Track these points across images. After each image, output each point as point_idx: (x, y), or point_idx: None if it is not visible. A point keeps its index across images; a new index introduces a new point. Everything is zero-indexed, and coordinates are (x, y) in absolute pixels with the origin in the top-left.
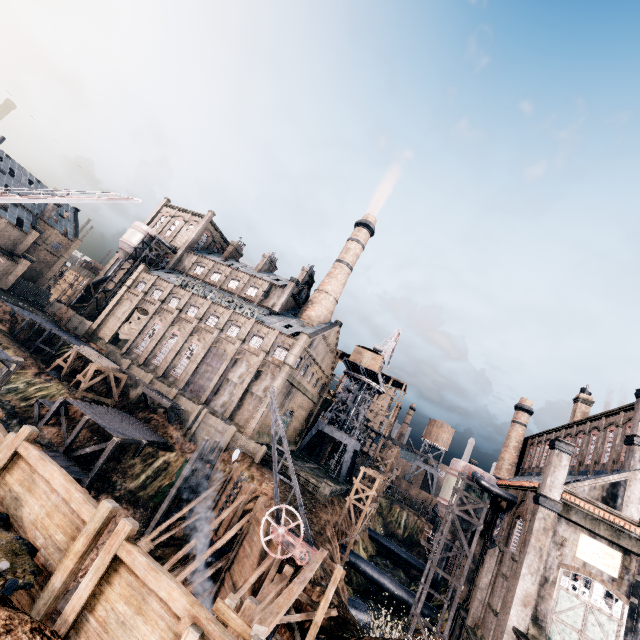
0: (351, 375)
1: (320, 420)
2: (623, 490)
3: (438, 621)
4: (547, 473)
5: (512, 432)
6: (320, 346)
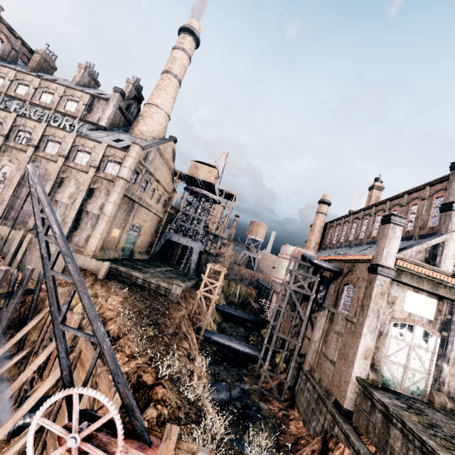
0: (190, 190)
1: (167, 231)
2: (441, 250)
3: (278, 366)
4: (383, 246)
5: (317, 220)
6: (157, 161)
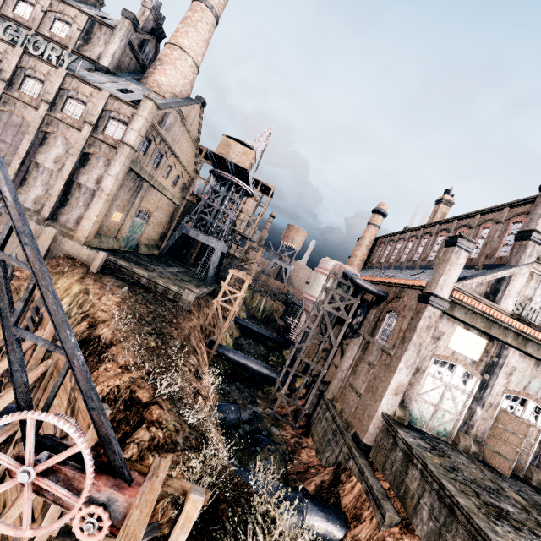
0: (218, 174)
1: (183, 223)
2: (506, 285)
3: (297, 392)
4: (441, 272)
5: (367, 233)
6: (177, 129)
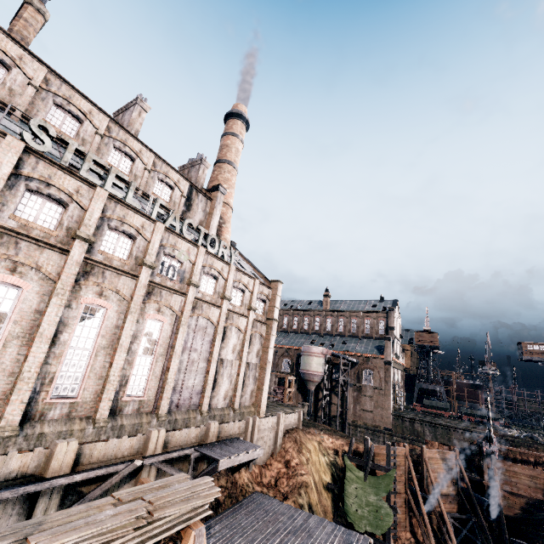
0: None
1: None
2: (393, 348)
3: None
4: (389, 352)
5: None
6: None
